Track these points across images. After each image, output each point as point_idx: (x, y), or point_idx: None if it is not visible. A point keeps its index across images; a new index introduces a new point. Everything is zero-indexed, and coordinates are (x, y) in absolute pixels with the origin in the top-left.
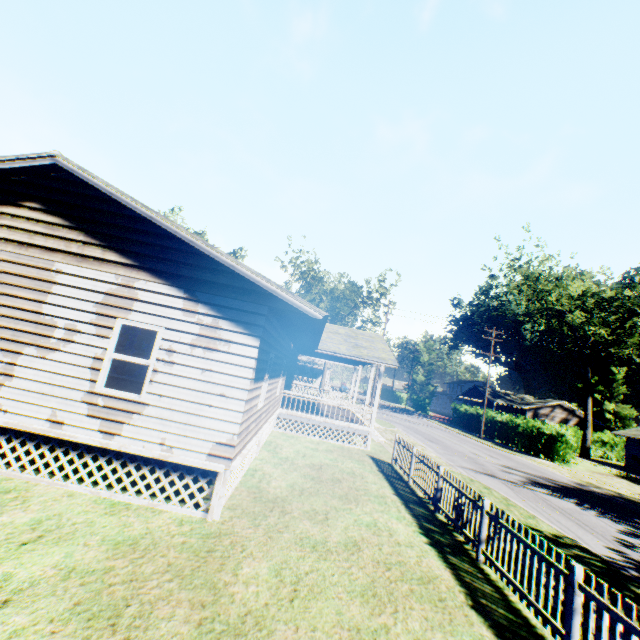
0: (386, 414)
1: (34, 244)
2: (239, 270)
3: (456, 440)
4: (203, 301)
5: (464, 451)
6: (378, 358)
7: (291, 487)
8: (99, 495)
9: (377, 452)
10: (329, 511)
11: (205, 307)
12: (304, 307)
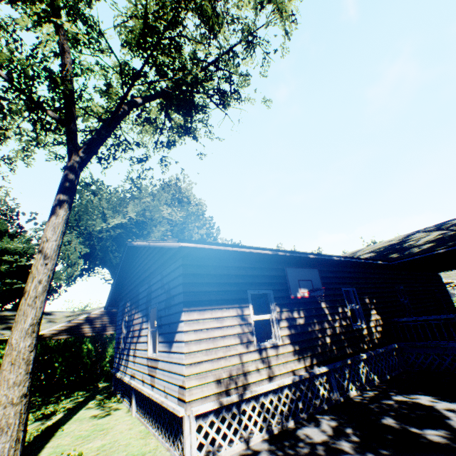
0: None
1: None
2: None
3: None
4: None
5: None
6: None
7: None
8: None
9: None
10: None
11: None
12: (451, 281)
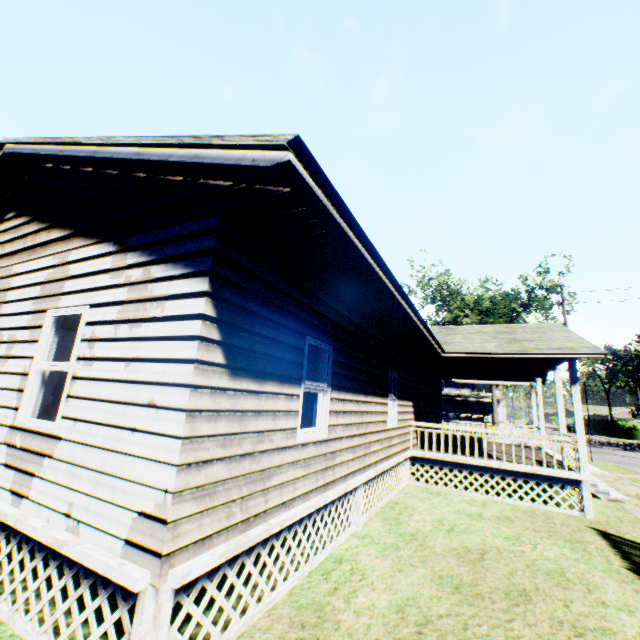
0: (611, 454)
1: (5, 254)
2: (146, 155)
3: None
4: (133, 247)
5: None
6: (558, 348)
7: (397, 612)
8: None
9: (612, 521)
10: None
11: (135, 255)
12: (249, 155)
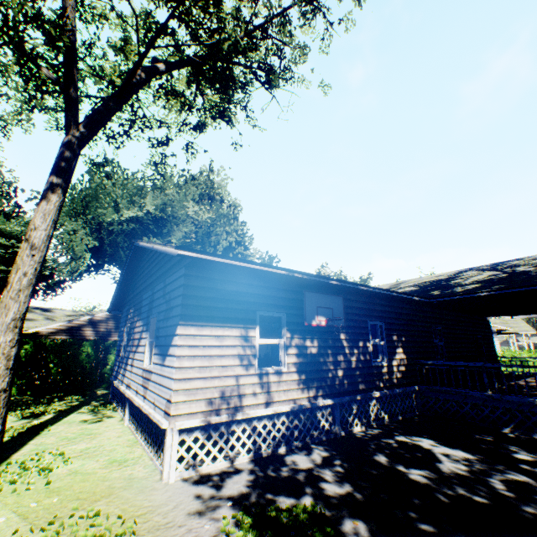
0: None
1: None
2: None
3: None
4: None
5: None
6: (524, 330)
7: None
8: None
9: None
10: None
11: None
12: (506, 328)
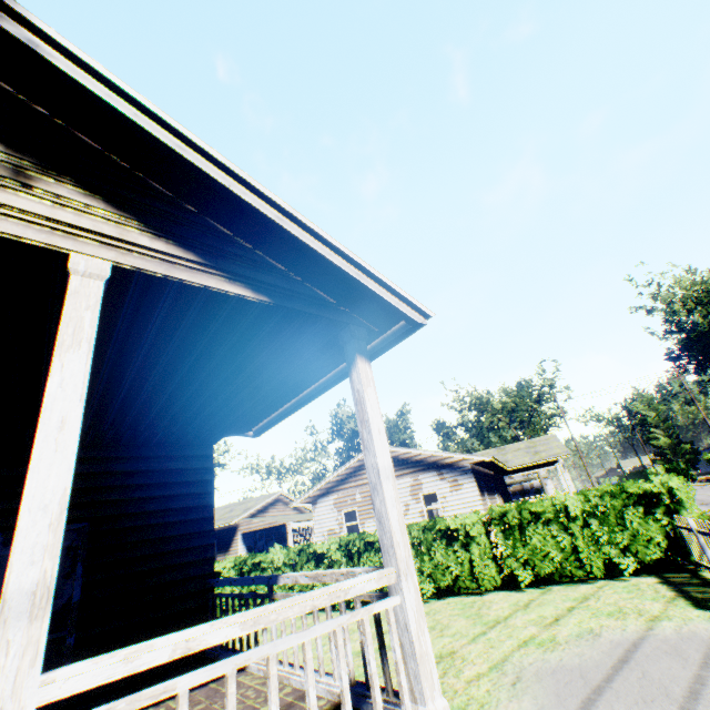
0: None
1: None
2: (452, 455)
3: (701, 492)
4: (445, 472)
5: (697, 497)
6: (553, 455)
7: None
8: None
9: None
10: None
11: (447, 474)
12: (482, 458)
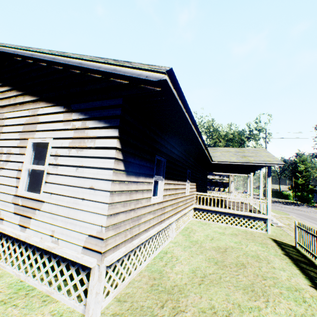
0: (278, 206)
1: None
2: (85, 64)
3: None
4: (75, 110)
5: None
6: (263, 161)
7: (192, 273)
8: (20, 277)
9: (278, 235)
10: (230, 312)
11: (76, 114)
12: (144, 73)
